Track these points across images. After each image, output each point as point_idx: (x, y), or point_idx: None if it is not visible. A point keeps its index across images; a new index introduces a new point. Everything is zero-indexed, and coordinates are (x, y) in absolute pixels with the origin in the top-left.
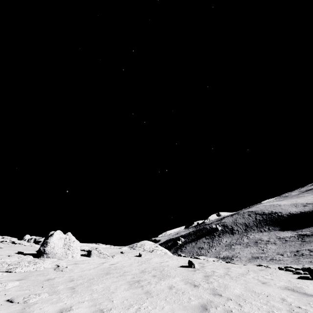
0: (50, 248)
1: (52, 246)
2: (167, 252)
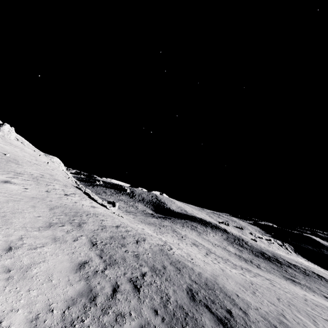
0: (3, 129)
1: (4, 128)
2: (63, 168)
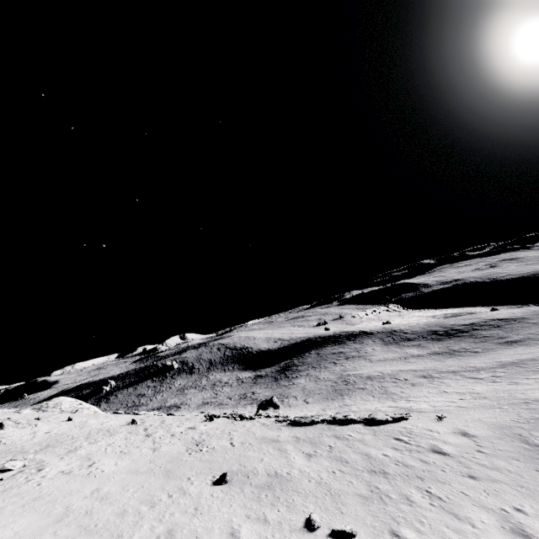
0: None
1: None
2: (96, 409)
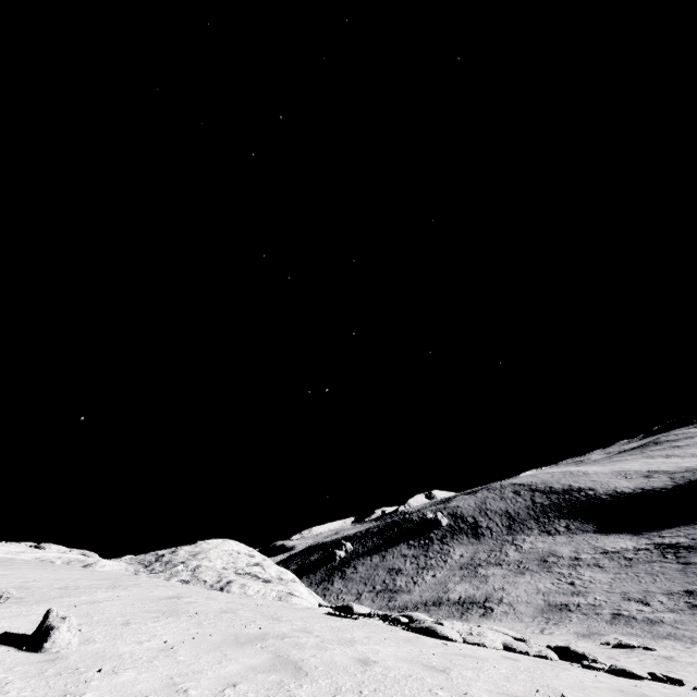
0: None
1: None
2: (294, 587)
